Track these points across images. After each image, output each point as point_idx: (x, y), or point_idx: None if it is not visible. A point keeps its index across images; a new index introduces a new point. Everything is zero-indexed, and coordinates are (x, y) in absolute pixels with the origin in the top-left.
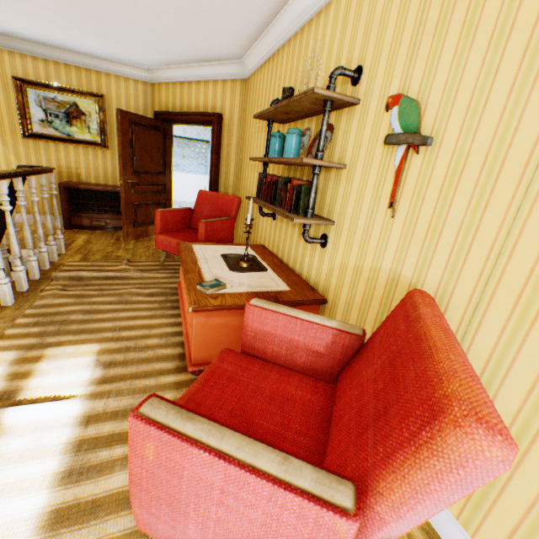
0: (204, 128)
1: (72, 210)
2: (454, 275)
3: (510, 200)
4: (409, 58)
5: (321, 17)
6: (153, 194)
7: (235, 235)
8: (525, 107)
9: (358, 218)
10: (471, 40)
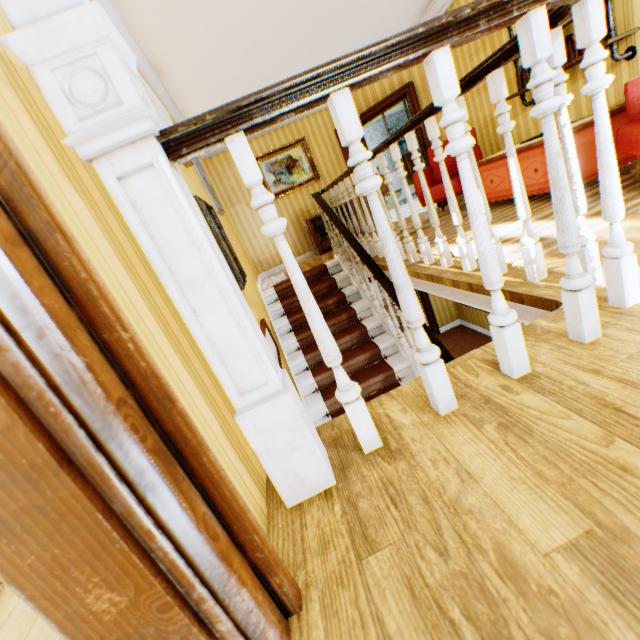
0: None
1: (318, 239)
2: None
3: None
4: None
5: None
6: None
7: None
8: None
9: None
10: None
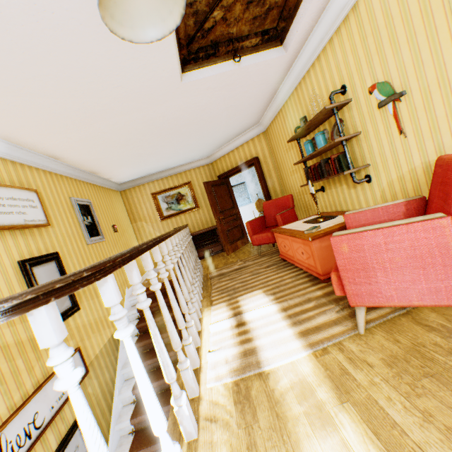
0: (238, 176)
1: None
2: None
3: None
4: (369, 68)
5: (305, 78)
6: (232, 221)
7: None
8: (442, 55)
9: (383, 152)
10: (397, 46)
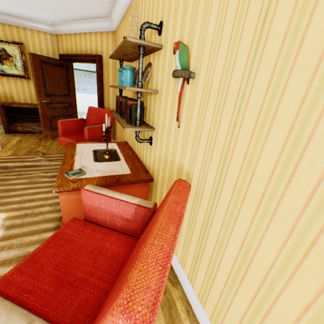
0: None
1: (9, 121)
2: (206, 168)
3: (231, 118)
4: (183, 15)
5: None
6: (63, 109)
7: (116, 134)
8: (238, 51)
9: (164, 127)
10: (211, 0)
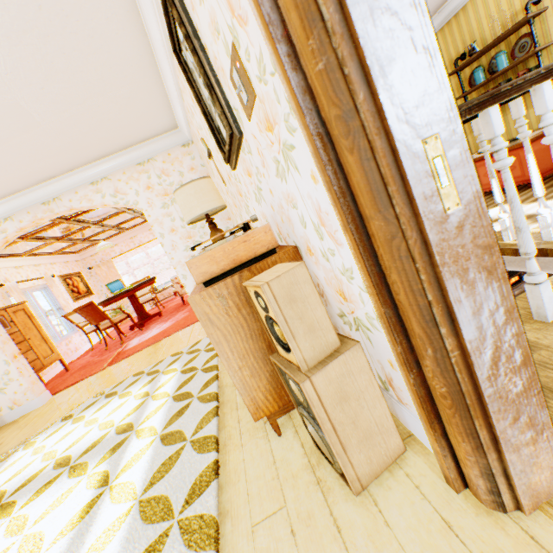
0: None
1: None
2: None
3: None
4: None
5: None
6: None
7: None
8: None
9: None
10: None
